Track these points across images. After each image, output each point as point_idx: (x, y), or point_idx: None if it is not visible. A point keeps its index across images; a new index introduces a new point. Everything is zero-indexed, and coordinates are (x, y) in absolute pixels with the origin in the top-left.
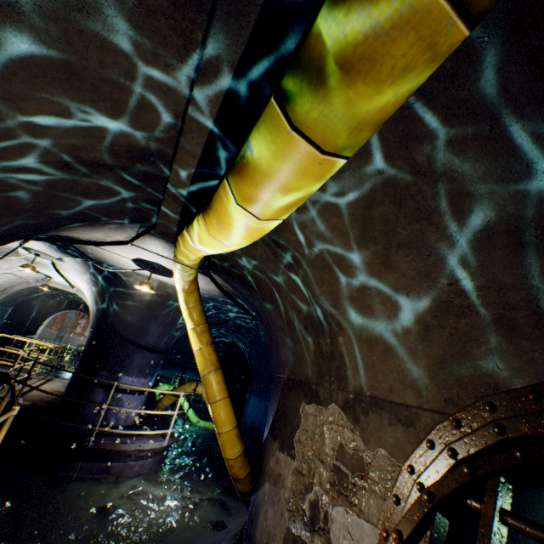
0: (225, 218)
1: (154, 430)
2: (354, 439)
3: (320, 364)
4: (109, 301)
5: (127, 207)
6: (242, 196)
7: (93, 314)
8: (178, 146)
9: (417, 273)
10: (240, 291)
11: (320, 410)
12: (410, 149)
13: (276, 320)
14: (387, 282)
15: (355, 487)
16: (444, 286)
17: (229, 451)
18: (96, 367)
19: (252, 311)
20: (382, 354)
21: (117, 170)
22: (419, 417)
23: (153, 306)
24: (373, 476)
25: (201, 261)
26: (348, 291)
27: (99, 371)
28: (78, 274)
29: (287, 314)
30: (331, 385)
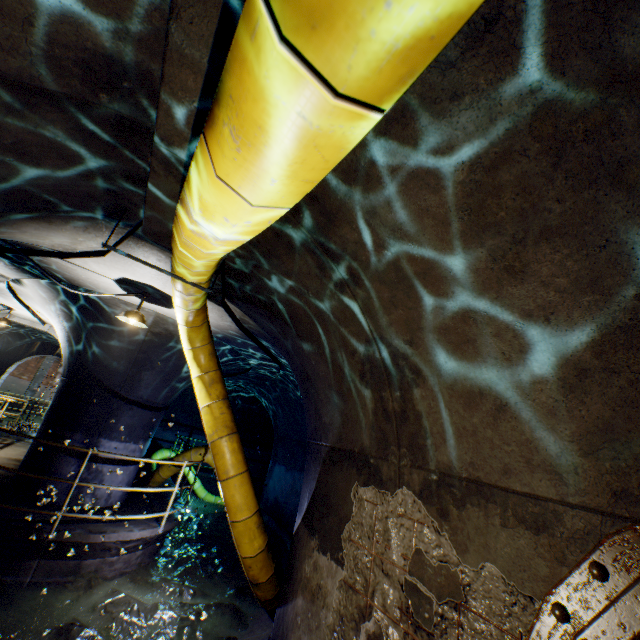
0: (250, 107)
1: (146, 512)
2: (439, 545)
3: (382, 428)
4: (86, 340)
5: (97, 187)
6: (298, 1)
7: (64, 358)
8: (166, 44)
9: (573, 280)
10: (265, 328)
11: (382, 495)
12: (611, 23)
13: (317, 366)
14: (510, 300)
15: (445, 621)
16: (627, 300)
17: (247, 547)
18: (66, 429)
19: (280, 357)
20: (490, 415)
21: (68, 106)
22: (561, 518)
23: (147, 348)
24: (476, 607)
25: (212, 281)
26: (436, 319)
27: (70, 435)
28: (44, 302)
29: (334, 356)
30: (401, 459)
